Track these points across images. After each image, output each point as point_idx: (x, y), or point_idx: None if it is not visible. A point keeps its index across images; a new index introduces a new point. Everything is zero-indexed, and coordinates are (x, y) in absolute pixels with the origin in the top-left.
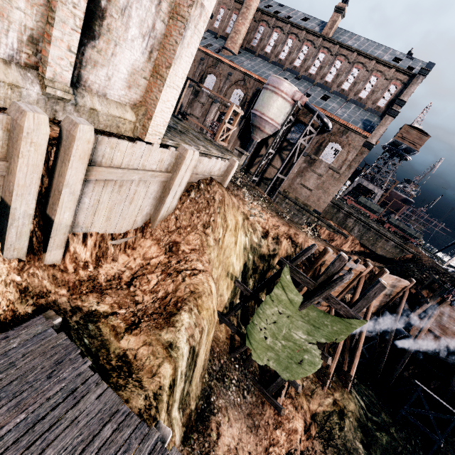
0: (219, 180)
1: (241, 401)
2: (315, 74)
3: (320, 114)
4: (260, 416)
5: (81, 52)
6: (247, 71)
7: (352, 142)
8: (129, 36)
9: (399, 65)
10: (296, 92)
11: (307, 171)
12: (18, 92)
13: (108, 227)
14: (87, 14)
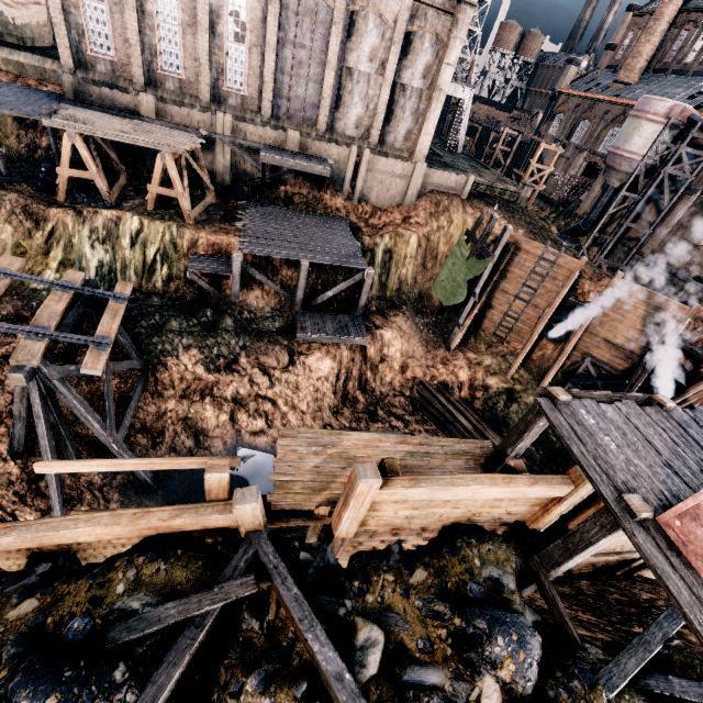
0: (458, 192)
1: (423, 331)
2: None
3: None
4: (434, 349)
5: (384, 130)
6: (629, 101)
7: None
8: (405, 117)
9: None
10: (673, 107)
11: (696, 218)
12: (360, 149)
13: (377, 203)
14: (387, 114)
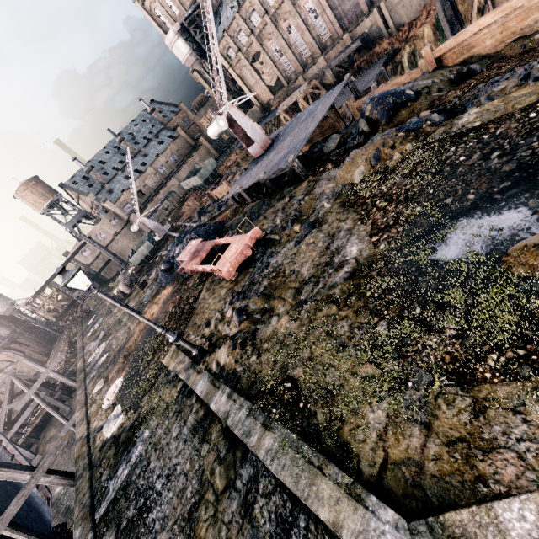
0: None
1: None
2: None
3: None
4: None
5: None
6: None
7: None
8: None
9: None
10: None
11: None
12: None
13: (410, 20)
14: None
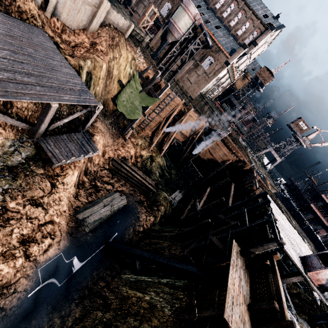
0: (123, 32)
1: (110, 128)
2: (218, 9)
3: (206, 33)
4: (117, 139)
5: None
6: None
7: (220, 59)
8: None
9: (265, 19)
10: (197, 14)
11: (193, 71)
12: None
13: (67, 20)
14: None
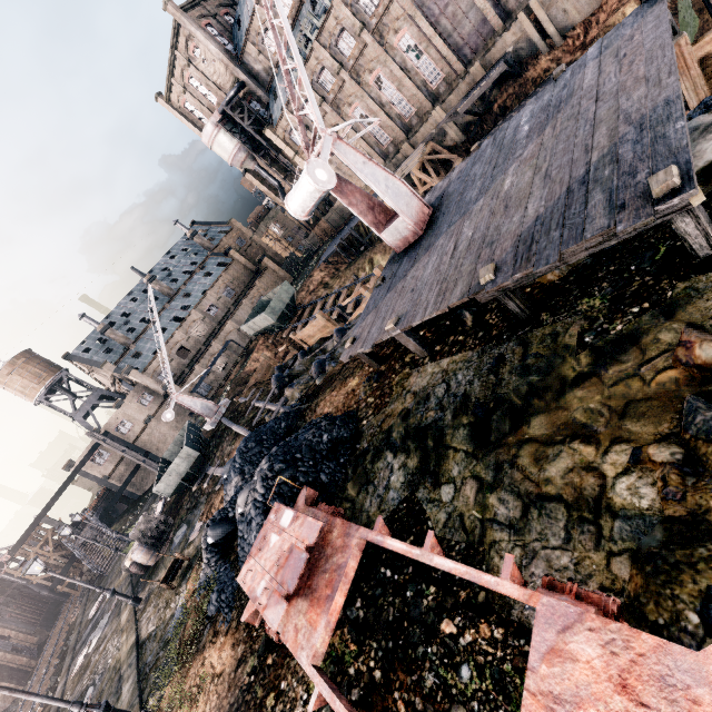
0: None
1: None
2: None
3: None
4: None
5: None
6: None
7: None
8: None
9: None
10: None
11: None
12: None
13: (584, 16)
14: None
